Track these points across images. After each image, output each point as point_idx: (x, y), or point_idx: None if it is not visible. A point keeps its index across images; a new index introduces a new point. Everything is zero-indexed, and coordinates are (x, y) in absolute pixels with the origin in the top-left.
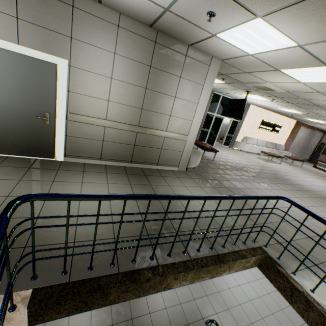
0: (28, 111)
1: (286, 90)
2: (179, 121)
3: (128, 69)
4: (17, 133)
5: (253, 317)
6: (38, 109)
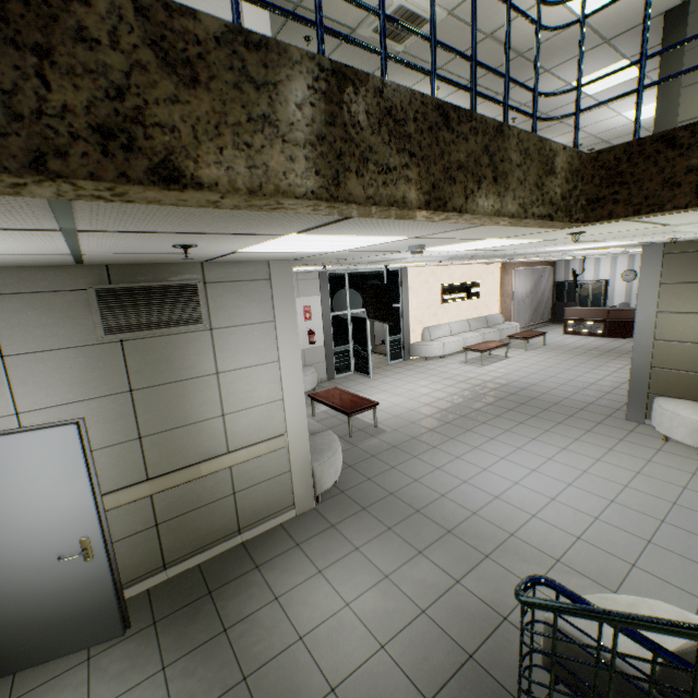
0: None
1: (447, 9)
2: None
3: None
4: None
5: (627, 550)
6: None
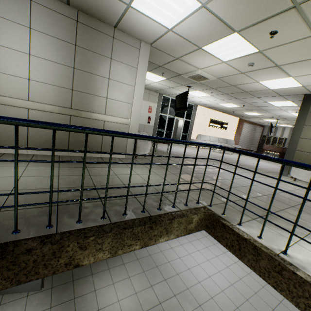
0: None
1: (216, 77)
2: (118, 105)
3: (49, 46)
4: None
5: (227, 309)
6: None
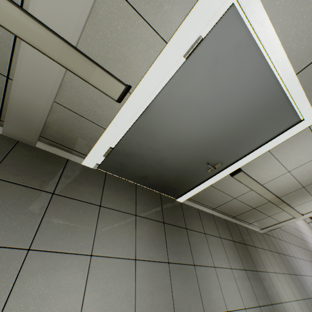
0: (204, 154)
1: None
2: None
3: None
4: (168, 169)
5: None
6: (216, 156)
